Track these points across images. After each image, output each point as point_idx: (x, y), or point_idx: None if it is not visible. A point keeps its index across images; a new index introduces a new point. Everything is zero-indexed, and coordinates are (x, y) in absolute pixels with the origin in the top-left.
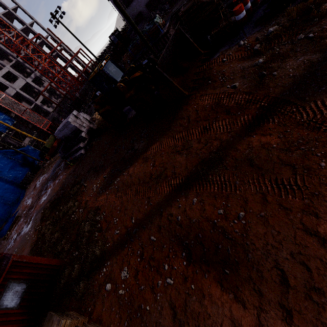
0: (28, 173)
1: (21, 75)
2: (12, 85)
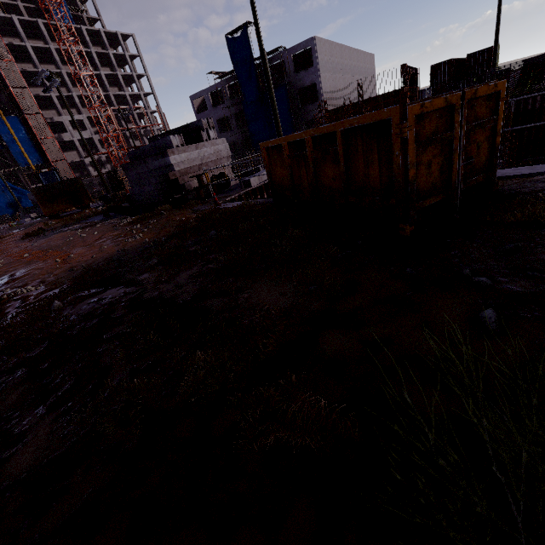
0: (6, 215)
1: (91, 129)
2: (74, 132)
